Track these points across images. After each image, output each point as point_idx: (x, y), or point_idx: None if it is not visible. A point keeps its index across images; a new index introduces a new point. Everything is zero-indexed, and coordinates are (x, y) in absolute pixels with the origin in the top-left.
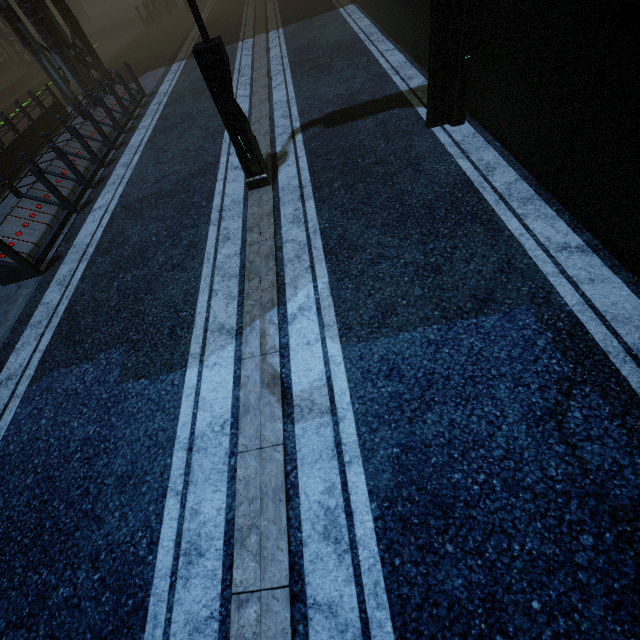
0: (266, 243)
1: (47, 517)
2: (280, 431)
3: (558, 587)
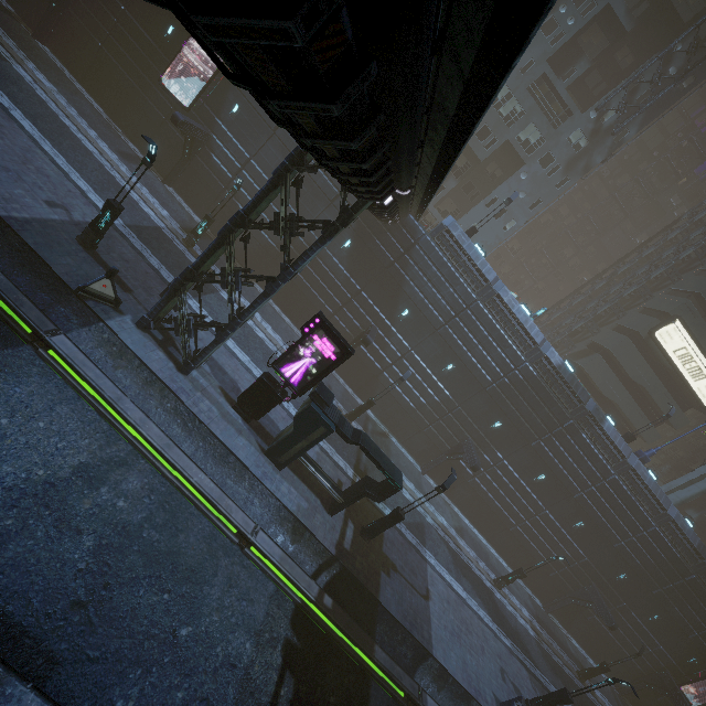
0: (3, 40)
1: (5, 76)
2: (51, 91)
3: (101, 126)
